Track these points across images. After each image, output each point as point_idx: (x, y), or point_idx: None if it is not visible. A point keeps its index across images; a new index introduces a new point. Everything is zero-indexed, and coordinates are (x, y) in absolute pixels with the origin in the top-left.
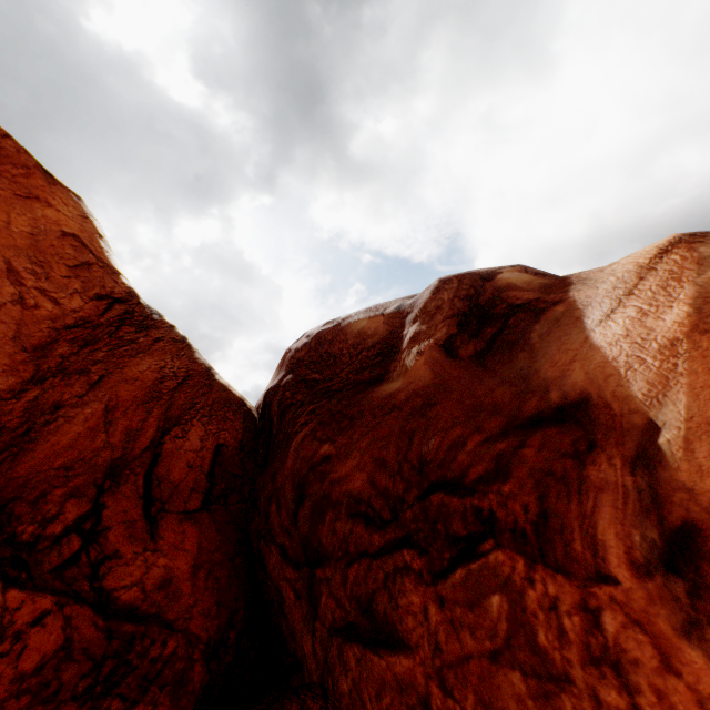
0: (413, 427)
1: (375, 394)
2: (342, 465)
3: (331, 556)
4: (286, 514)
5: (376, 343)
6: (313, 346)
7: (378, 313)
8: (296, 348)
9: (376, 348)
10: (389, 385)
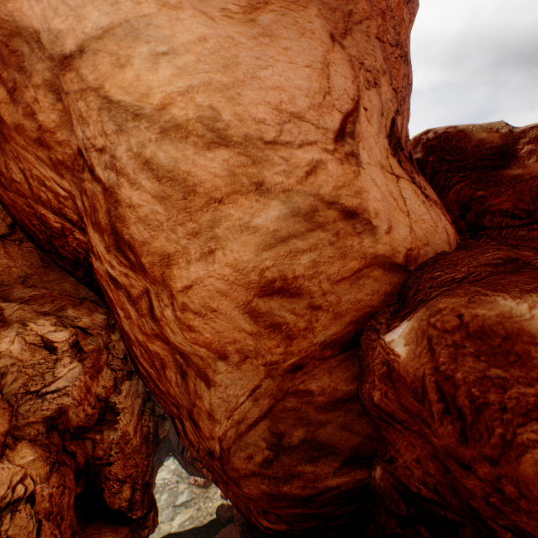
0: (536, 190)
1: (504, 174)
2: (493, 200)
3: (489, 228)
4: (452, 216)
5: (491, 148)
6: (442, 141)
7: (494, 132)
8: (427, 139)
9: (492, 151)
10: (512, 171)
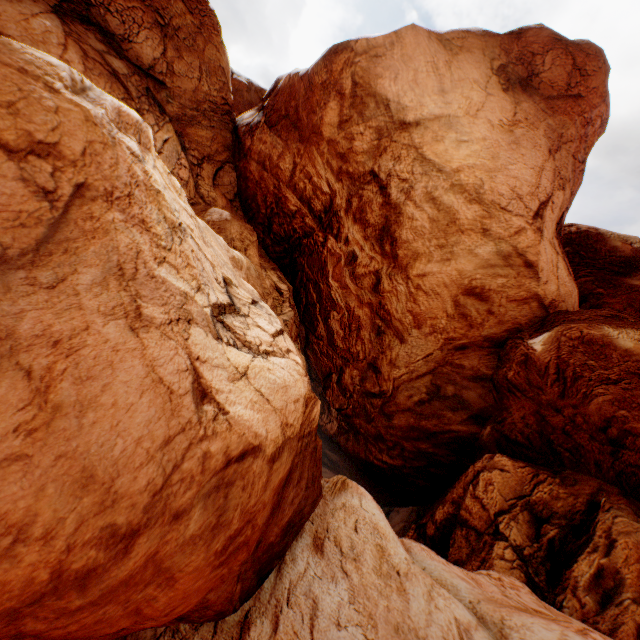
0: None
1: (624, 281)
2: (609, 299)
3: None
4: None
5: (621, 257)
6: (581, 237)
7: (628, 244)
8: (569, 232)
9: (620, 259)
10: (632, 281)
